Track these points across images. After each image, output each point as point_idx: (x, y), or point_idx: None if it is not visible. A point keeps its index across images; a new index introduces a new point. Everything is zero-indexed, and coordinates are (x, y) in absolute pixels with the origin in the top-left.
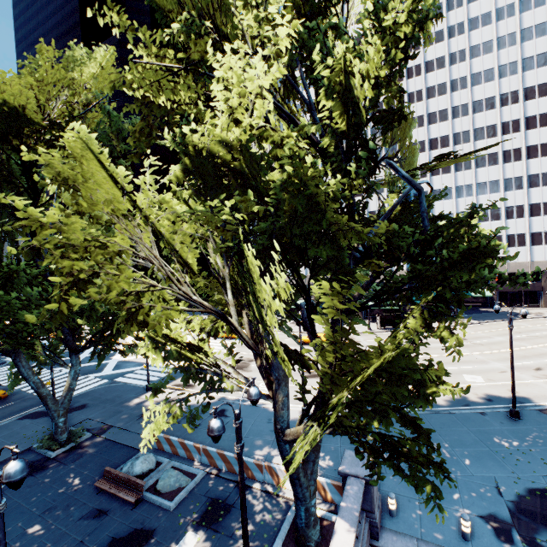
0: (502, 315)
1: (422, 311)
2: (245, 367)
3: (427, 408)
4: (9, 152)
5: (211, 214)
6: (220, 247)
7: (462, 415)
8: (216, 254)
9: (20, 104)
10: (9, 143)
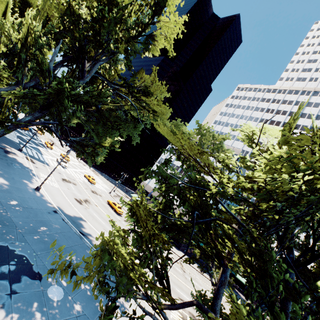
0: (238, 297)
1: (30, 98)
2: (67, 181)
3: (83, 236)
4: (22, 17)
5: (3, 25)
6: (5, 43)
7: (86, 247)
8: (3, 45)
9: (31, 3)
10: (24, 14)
